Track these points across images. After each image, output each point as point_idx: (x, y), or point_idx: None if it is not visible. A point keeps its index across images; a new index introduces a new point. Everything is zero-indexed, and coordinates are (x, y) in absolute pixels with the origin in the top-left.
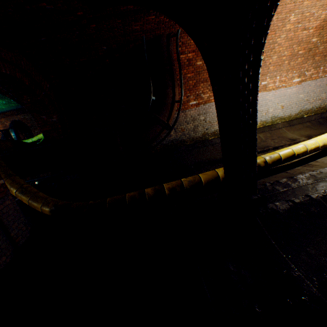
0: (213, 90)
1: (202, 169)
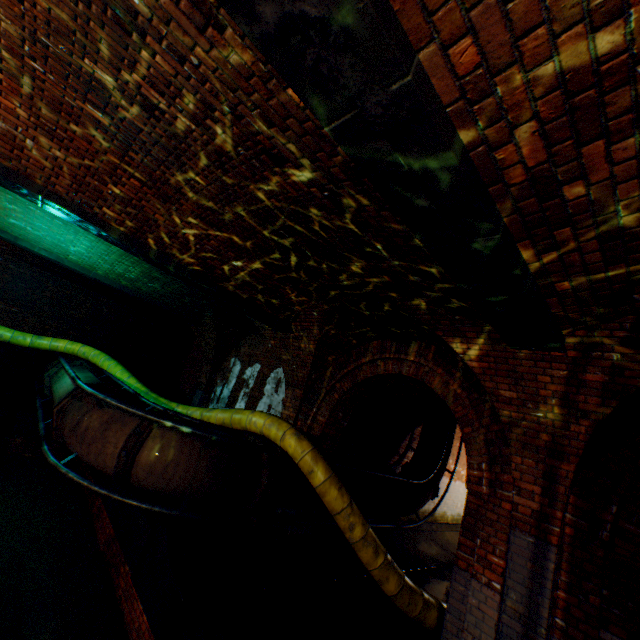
0: None
1: (445, 573)
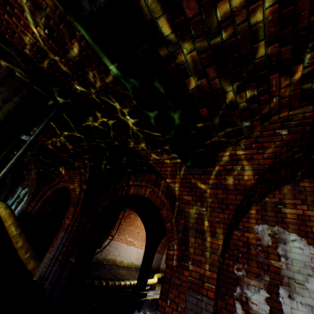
0: (146, 248)
1: None
